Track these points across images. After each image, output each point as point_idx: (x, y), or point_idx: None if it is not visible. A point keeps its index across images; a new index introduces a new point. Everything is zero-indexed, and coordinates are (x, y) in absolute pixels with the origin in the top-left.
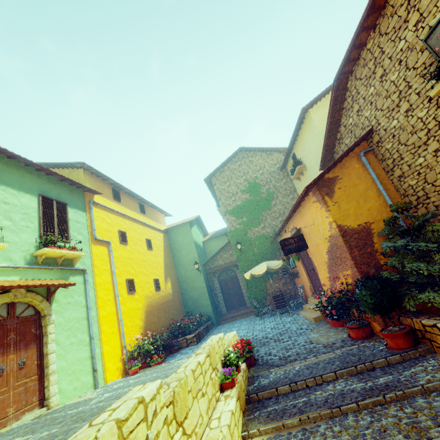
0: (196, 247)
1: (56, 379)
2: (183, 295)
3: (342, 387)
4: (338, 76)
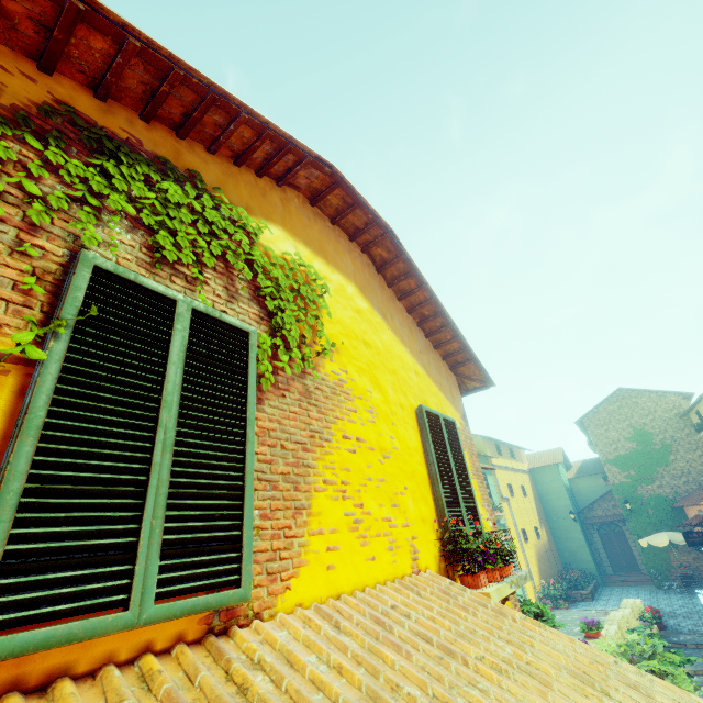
0: (567, 493)
1: None
2: (556, 544)
3: None
4: None
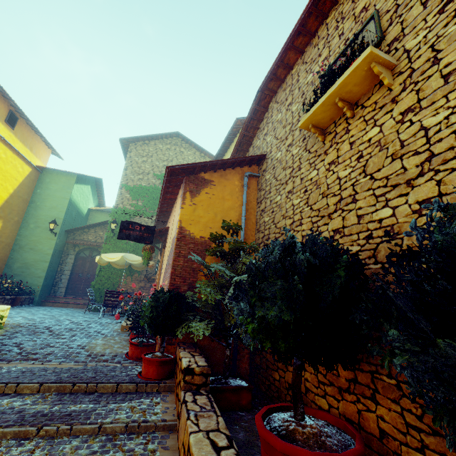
0: (68, 206)
1: None
2: (13, 252)
3: (21, 404)
4: (263, 88)
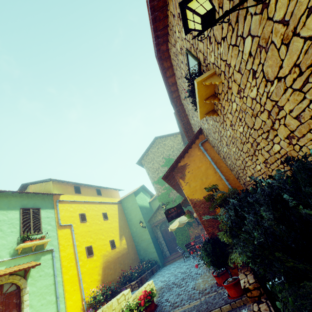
0: (140, 210)
1: None
2: (136, 247)
3: None
4: (172, 100)
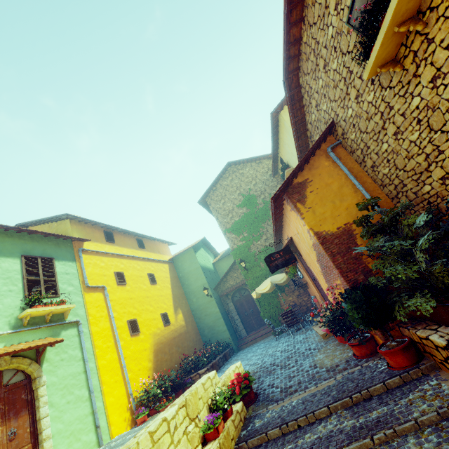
0: (203, 272)
1: (51, 445)
2: (198, 324)
3: (333, 426)
4: (286, 76)
